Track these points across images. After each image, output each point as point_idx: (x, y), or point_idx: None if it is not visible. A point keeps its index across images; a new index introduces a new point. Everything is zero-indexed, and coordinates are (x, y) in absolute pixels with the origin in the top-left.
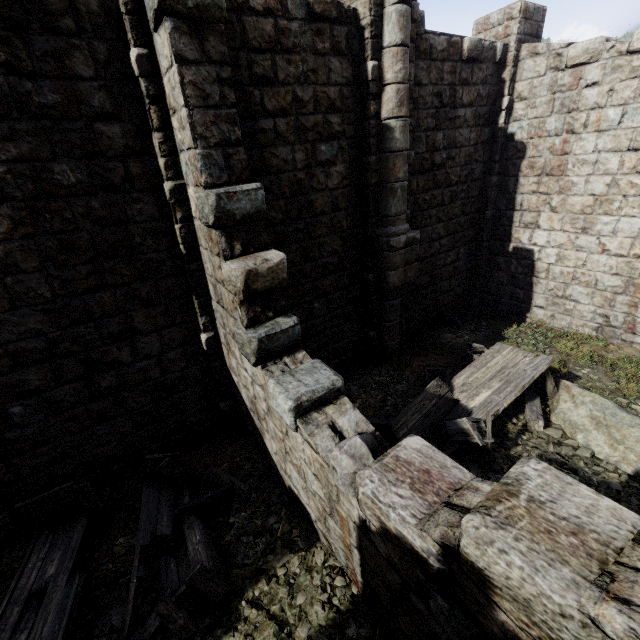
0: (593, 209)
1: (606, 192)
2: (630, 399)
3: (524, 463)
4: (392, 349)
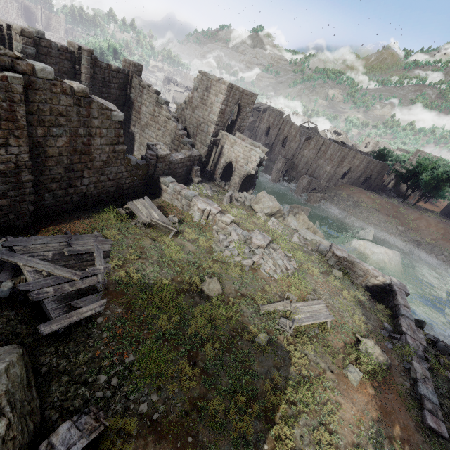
0: (145, 126)
1: (147, 123)
2: None
3: None
4: None
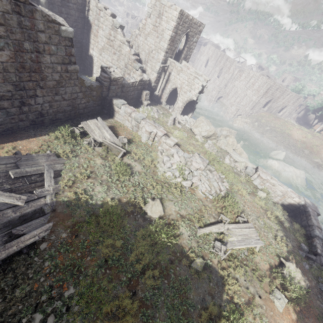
0: (102, 50)
1: (103, 46)
2: None
3: None
4: None
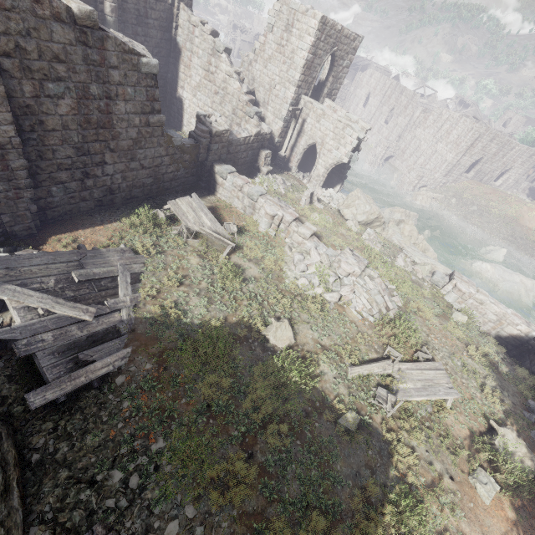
0: (197, 88)
1: (199, 83)
2: None
3: None
4: None
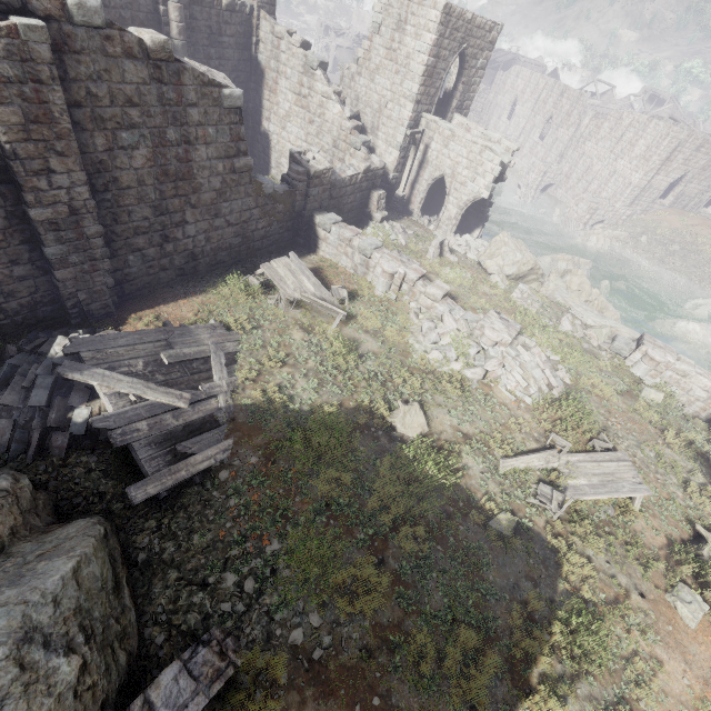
0: (286, 118)
1: (289, 111)
2: None
3: None
4: None
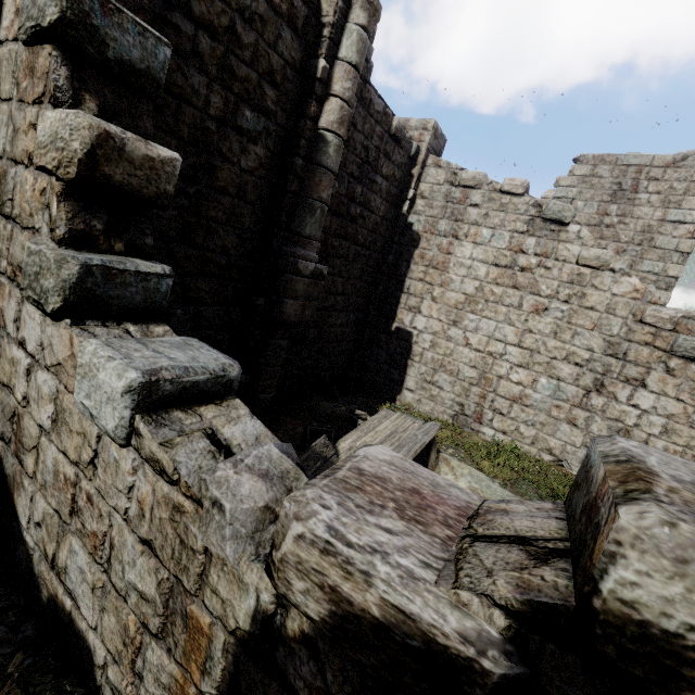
0: (464, 306)
1: (474, 294)
2: (489, 477)
3: (610, 441)
4: (264, 404)
